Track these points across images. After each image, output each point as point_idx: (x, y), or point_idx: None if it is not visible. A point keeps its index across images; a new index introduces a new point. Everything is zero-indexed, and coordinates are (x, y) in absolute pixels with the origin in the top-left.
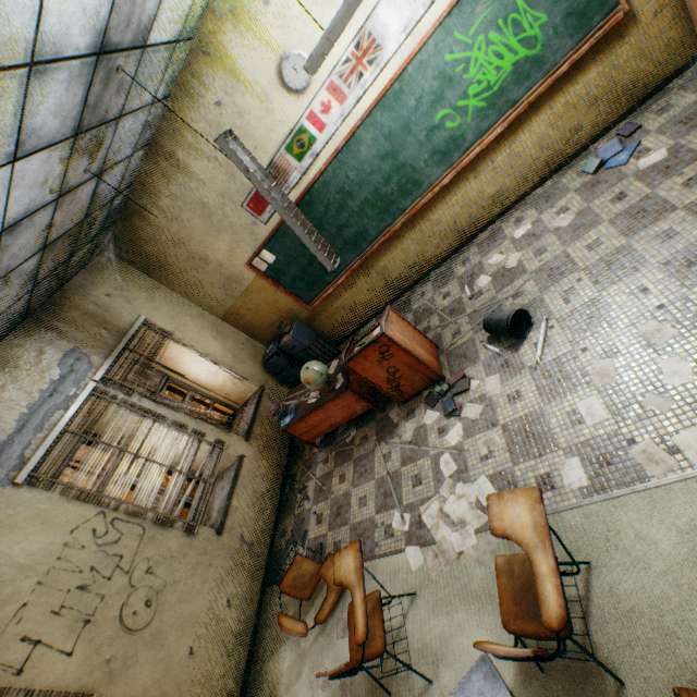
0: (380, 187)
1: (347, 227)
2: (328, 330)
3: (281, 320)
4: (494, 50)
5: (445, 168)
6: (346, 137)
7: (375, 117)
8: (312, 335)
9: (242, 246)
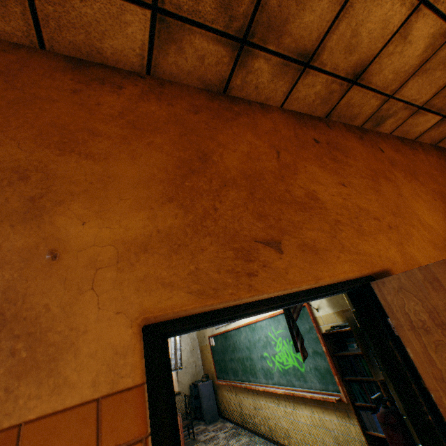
0: (244, 358)
1: (233, 361)
2: (220, 401)
3: (210, 372)
4: (285, 349)
5: (266, 381)
6: (238, 326)
7: (247, 328)
8: (210, 394)
9: (210, 328)
